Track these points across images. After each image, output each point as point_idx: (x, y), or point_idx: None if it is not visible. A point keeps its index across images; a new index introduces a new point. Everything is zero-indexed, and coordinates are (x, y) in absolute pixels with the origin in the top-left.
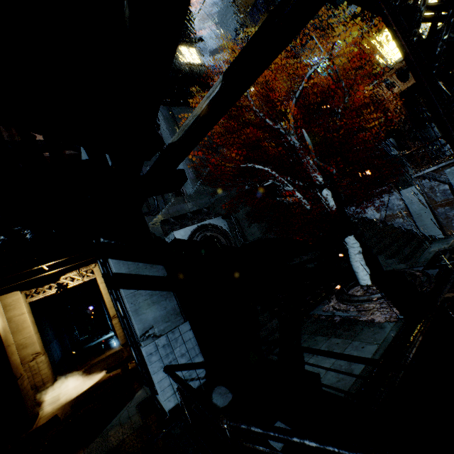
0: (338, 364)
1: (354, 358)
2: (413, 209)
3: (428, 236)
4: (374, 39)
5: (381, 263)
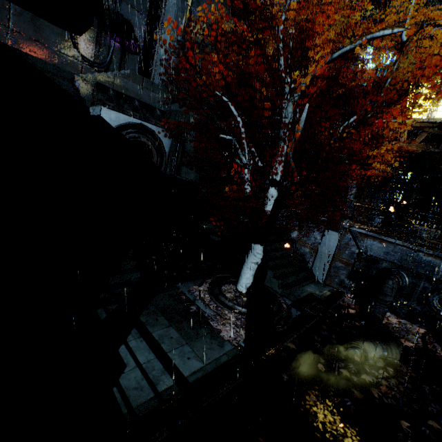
0: (153, 365)
1: (172, 367)
2: (322, 250)
3: (314, 276)
4: (421, 82)
5: (266, 277)
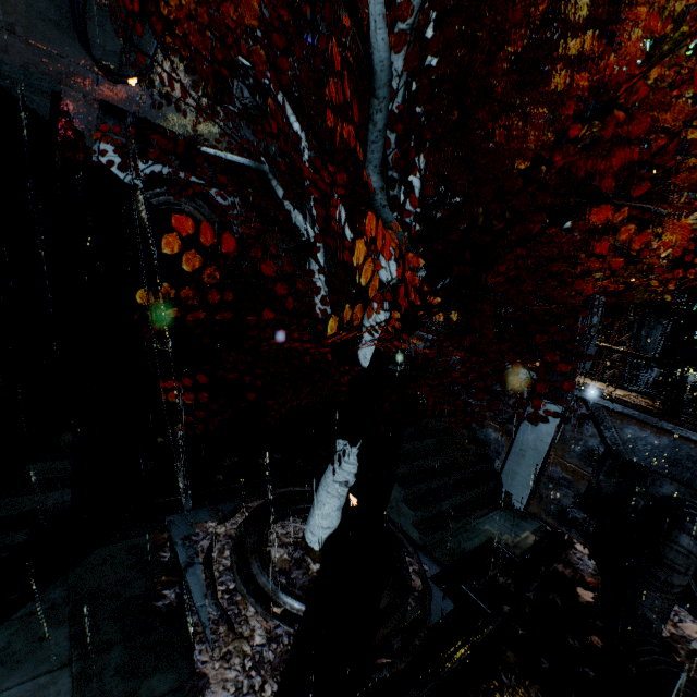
0: None
1: None
2: (524, 438)
3: (504, 493)
4: None
5: (391, 498)
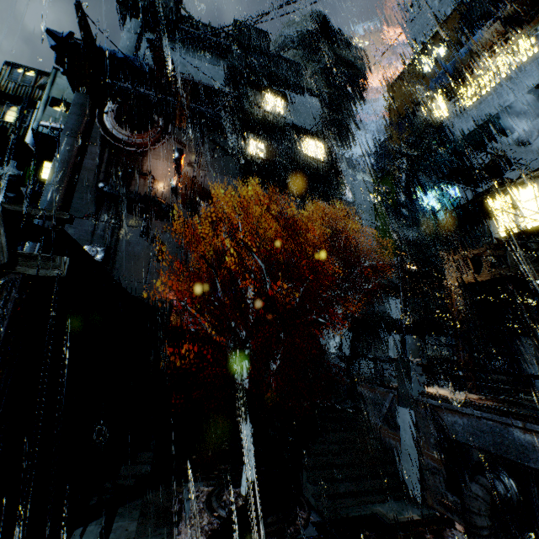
0: None
1: None
2: (404, 440)
3: (405, 488)
4: (489, 203)
5: (303, 481)
